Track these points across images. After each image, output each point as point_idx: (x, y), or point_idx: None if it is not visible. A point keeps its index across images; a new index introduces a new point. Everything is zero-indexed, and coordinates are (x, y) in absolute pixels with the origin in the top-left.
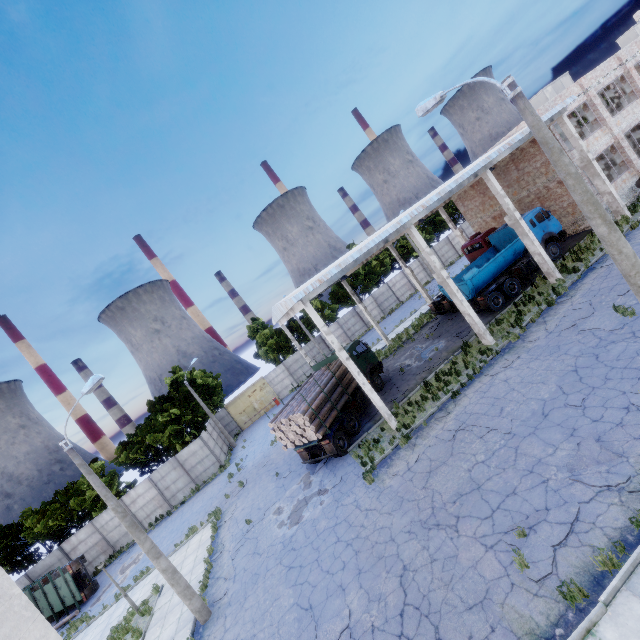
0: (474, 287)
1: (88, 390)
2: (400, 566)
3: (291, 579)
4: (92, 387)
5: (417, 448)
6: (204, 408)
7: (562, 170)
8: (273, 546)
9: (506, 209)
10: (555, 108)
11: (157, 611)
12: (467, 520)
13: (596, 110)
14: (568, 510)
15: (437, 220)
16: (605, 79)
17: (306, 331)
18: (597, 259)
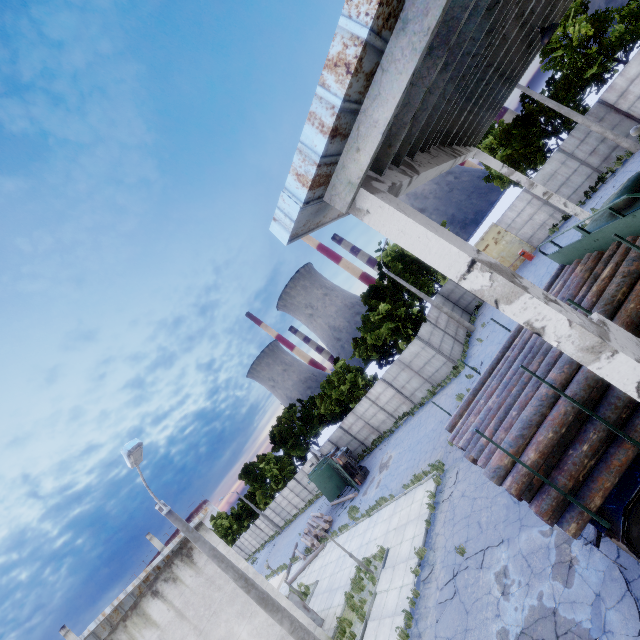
0: None
1: (130, 464)
2: None
3: None
4: (131, 461)
5: None
6: (417, 294)
7: None
8: None
9: None
10: None
11: (378, 593)
12: None
13: None
14: None
15: None
16: None
17: (561, 110)
18: None
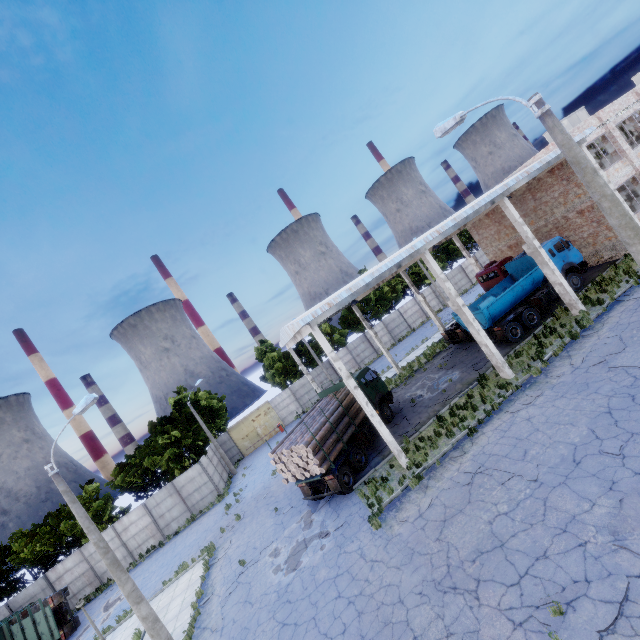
0: (491, 316)
1: (80, 410)
2: (410, 637)
3: (284, 639)
4: (85, 407)
5: (430, 491)
6: (206, 431)
7: (596, 192)
8: (267, 595)
9: (524, 237)
10: (574, 138)
11: None
12: (489, 585)
13: (615, 142)
14: (614, 585)
15: (450, 248)
16: (623, 113)
17: (314, 355)
18: (623, 291)
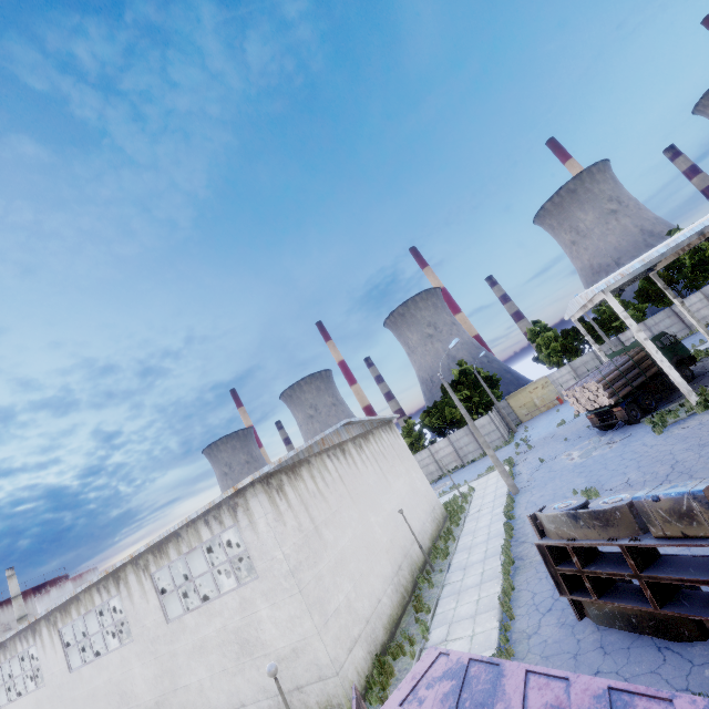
0: None
1: (452, 346)
2: (673, 461)
3: (582, 475)
4: (454, 345)
5: None
6: (489, 394)
7: None
8: (565, 467)
9: None
10: None
11: (475, 496)
12: None
13: None
14: None
15: None
16: None
17: (600, 332)
18: None
